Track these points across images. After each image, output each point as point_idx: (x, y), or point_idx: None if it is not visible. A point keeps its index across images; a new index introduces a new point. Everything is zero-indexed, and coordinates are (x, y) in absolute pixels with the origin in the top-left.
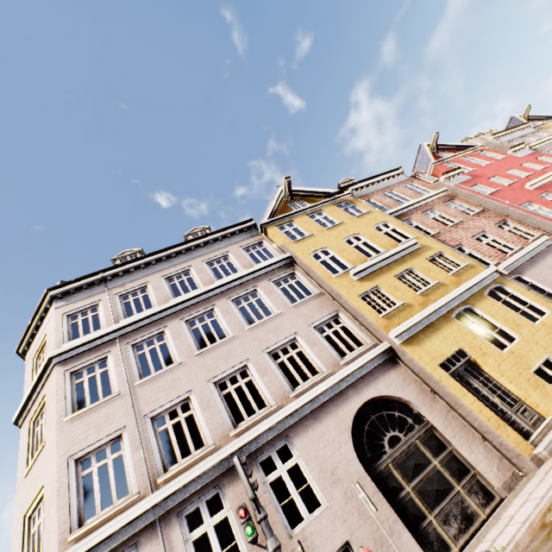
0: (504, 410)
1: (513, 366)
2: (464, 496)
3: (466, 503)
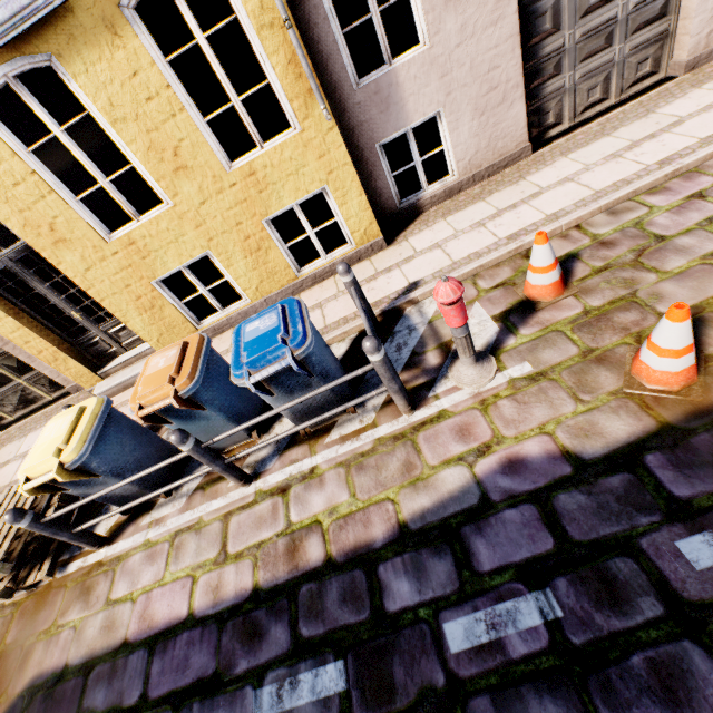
0: (88, 327)
1: (120, 274)
2: (28, 386)
3: (29, 391)
